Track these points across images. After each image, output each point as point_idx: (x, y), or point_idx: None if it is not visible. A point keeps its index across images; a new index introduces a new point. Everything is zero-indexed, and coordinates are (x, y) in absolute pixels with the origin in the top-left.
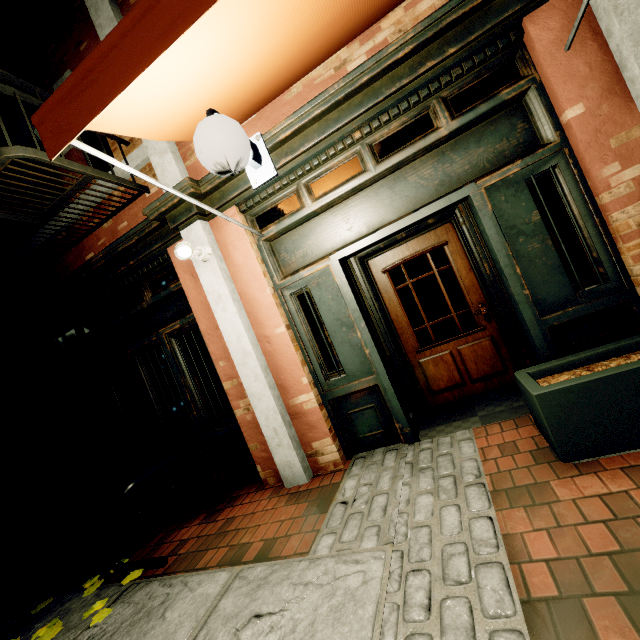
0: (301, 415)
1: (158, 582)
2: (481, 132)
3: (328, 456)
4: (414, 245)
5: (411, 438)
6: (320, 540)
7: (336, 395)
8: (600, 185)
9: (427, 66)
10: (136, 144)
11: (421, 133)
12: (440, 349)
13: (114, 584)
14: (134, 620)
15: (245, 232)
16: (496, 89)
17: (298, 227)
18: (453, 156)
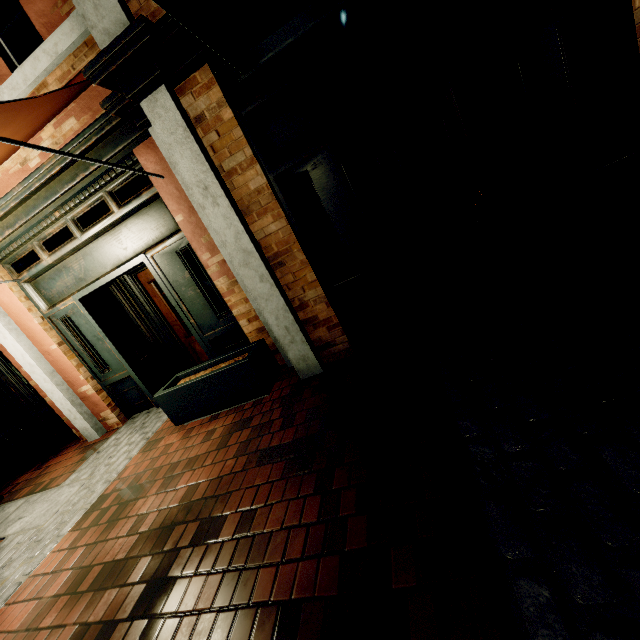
0: (87, 398)
1: None
2: (143, 216)
3: (112, 420)
4: None
5: (157, 405)
6: (71, 476)
7: (109, 383)
8: (204, 265)
9: (81, 176)
10: None
11: (105, 213)
12: None
13: None
14: None
15: (2, 280)
16: (142, 188)
17: (46, 272)
18: (131, 231)
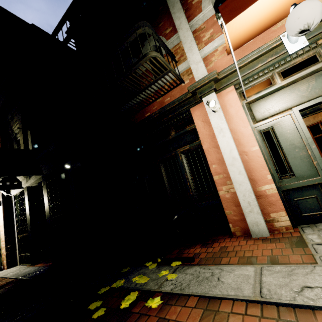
0: (264, 197)
1: (198, 267)
2: None
3: (282, 223)
4: None
5: None
6: (320, 258)
7: (288, 188)
8: None
9: None
10: (180, 62)
11: None
12: None
13: (165, 266)
14: (198, 280)
15: (238, 98)
16: None
17: (268, 95)
18: None
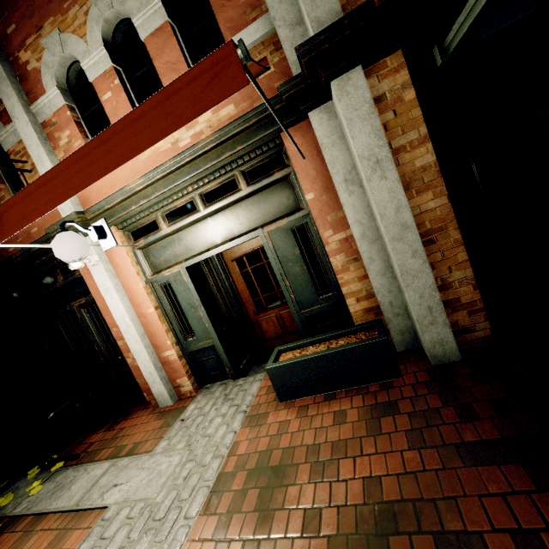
0: (168, 363)
1: (72, 469)
2: (266, 195)
3: (186, 388)
4: (251, 244)
5: (234, 377)
6: (161, 443)
7: (190, 350)
8: (323, 241)
9: (226, 155)
10: (37, 172)
11: (231, 190)
12: (269, 313)
13: (46, 471)
14: (54, 491)
15: (122, 245)
16: (273, 170)
17: (160, 241)
18: (251, 207)
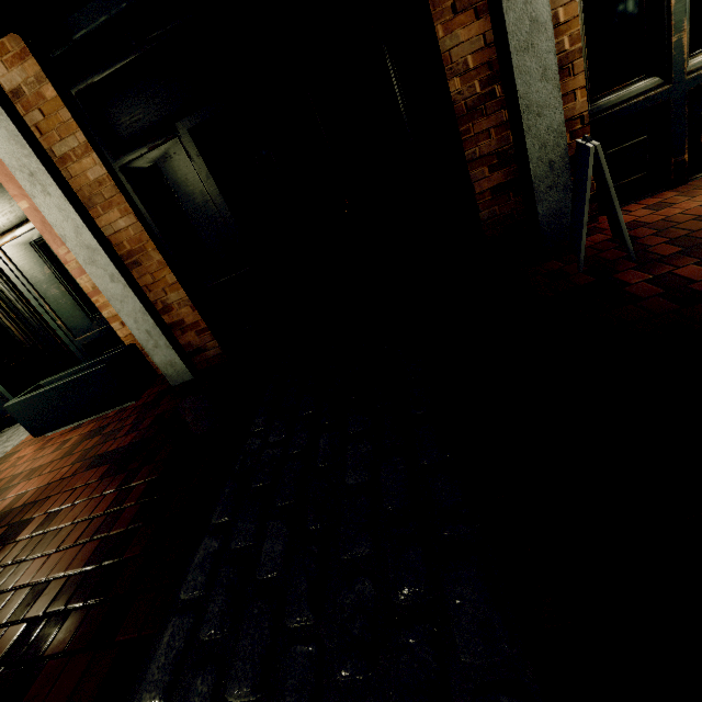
0: None
1: None
2: None
3: None
4: None
5: None
6: None
7: None
8: (62, 260)
9: None
10: None
11: None
12: None
13: None
14: None
15: None
16: None
17: None
18: None
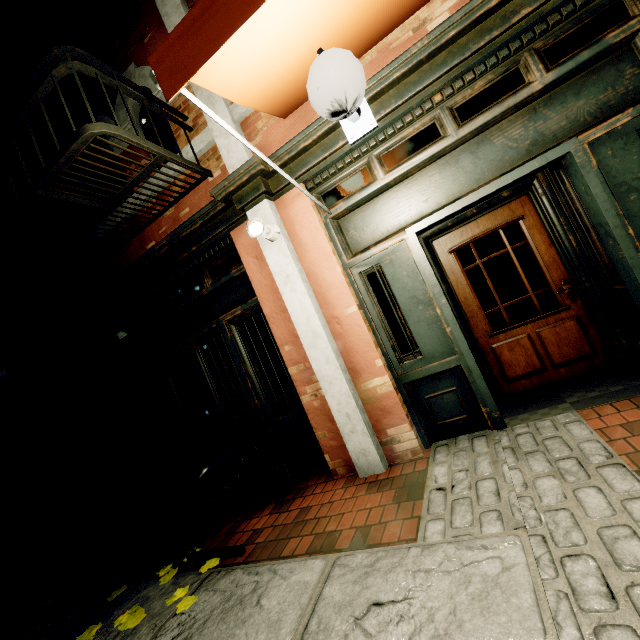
0: (374, 400)
1: (241, 570)
2: (581, 83)
3: (405, 444)
4: (485, 222)
5: (501, 423)
6: (426, 526)
7: (412, 378)
8: None
9: (522, 14)
10: (199, 129)
11: (509, 91)
12: (516, 332)
13: (191, 572)
14: (226, 608)
15: (313, 209)
16: (599, 34)
17: (368, 202)
18: (547, 112)
